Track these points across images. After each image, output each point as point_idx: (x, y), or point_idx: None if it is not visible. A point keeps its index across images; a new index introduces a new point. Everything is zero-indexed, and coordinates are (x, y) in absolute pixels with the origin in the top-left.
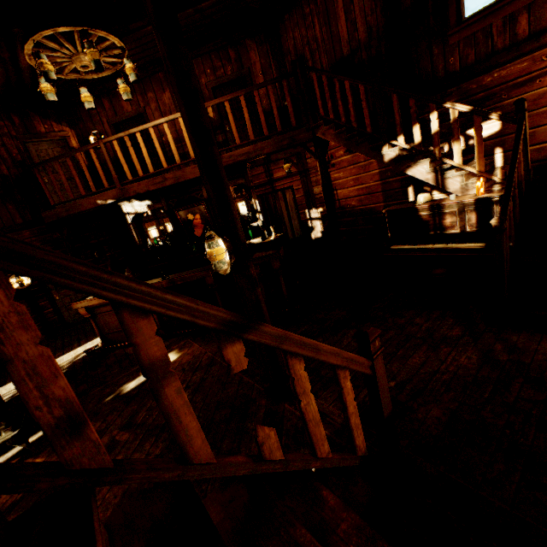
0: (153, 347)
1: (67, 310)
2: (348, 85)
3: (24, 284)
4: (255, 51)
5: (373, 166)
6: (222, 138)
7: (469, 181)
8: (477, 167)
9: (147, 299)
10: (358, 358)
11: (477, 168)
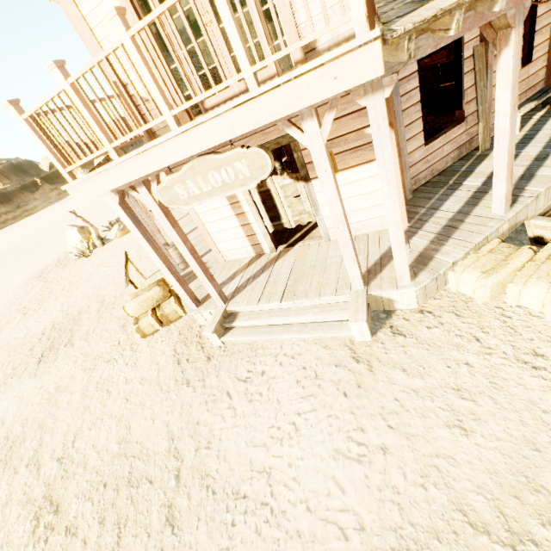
0: None
1: None
2: None
3: None
4: None
5: None
6: None
7: None
8: None
9: None
10: None
11: None
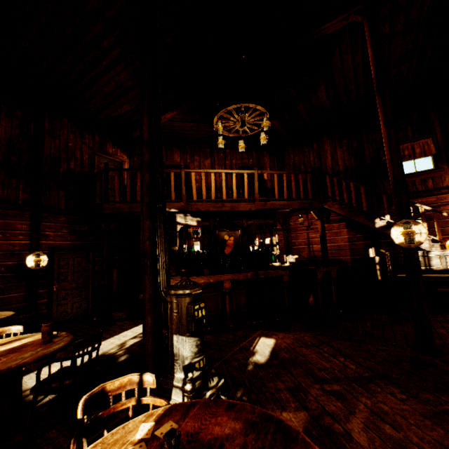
0: None
1: (57, 305)
2: (352, 185)
3: (40, 264)
4: (268, 158)
5: (344, 233)
6: (238, 195)
7: (435, 243)
8: (437, 237)
9: None
10: None
11: (437, 237)
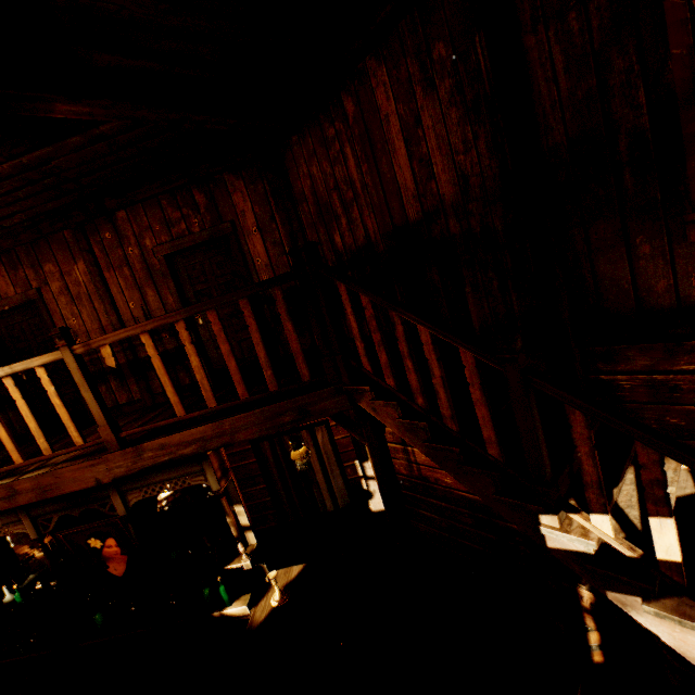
0: None
1: None
2: (427, 337)
3: None
4: (244, 193)
5: None
6: None
7: None
8: None
9: None
10: None
11: None
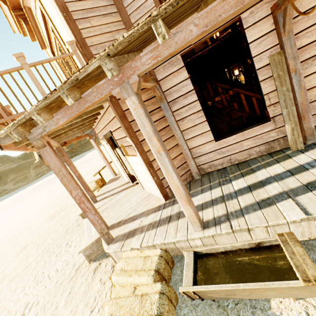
0: (220, 91)
1: None
2: None
3: None
4: None
5: None
6: None
7: None
8: None
9: (220, 85)
10: (257, 95)
11: None
